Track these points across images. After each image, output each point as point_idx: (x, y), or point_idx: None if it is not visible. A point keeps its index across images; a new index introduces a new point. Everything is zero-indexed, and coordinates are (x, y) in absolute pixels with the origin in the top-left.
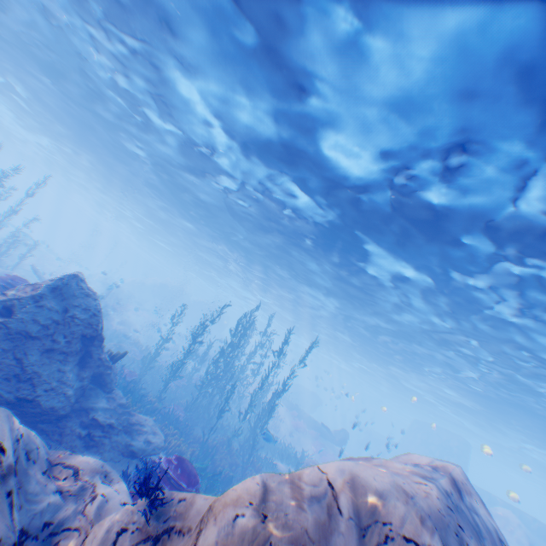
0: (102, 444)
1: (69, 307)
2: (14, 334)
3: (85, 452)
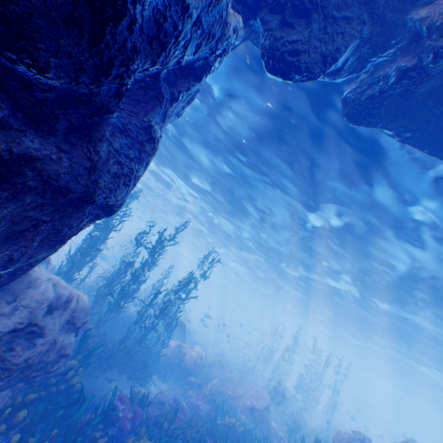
0: None
1: None
2: None
3: None
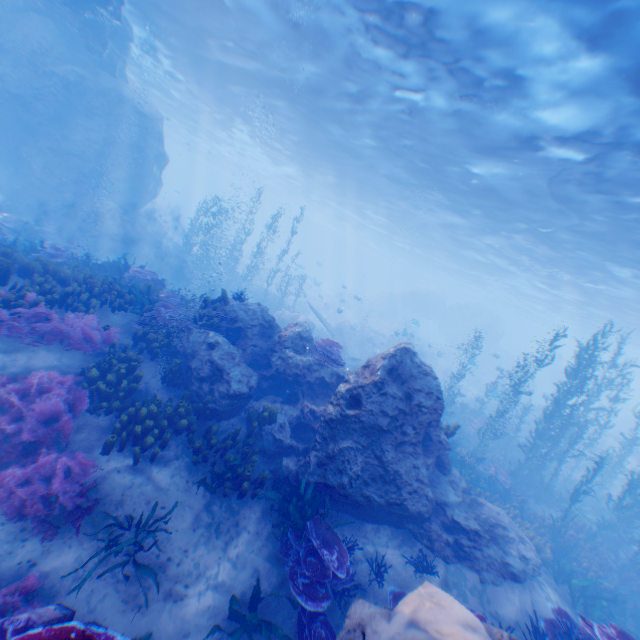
0: (473, 557)
1: (409, 391)
2: (366, 428)
3: (458, 565)
